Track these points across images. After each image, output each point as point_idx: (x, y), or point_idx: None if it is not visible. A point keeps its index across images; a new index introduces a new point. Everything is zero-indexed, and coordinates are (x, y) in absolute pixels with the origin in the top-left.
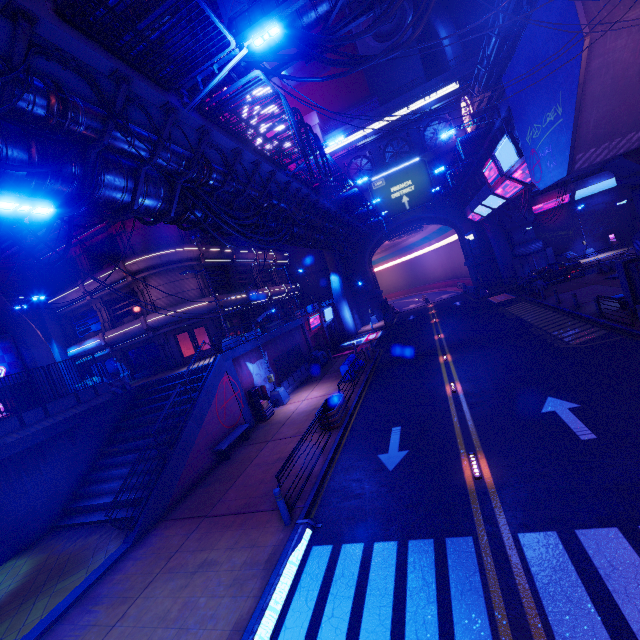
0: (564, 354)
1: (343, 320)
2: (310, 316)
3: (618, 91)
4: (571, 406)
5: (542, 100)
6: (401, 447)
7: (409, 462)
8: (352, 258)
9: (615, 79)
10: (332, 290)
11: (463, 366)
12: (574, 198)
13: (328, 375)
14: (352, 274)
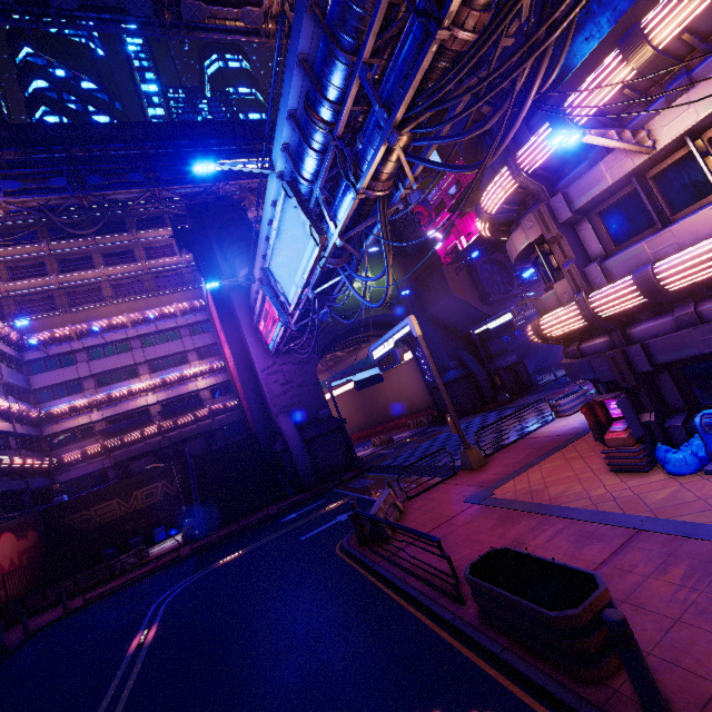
0: None
1: None
2: None
3: None
4: None
5: None
6: None
7: None
8: None
9: None
10: None
11: None
12: None
13: None
14: None
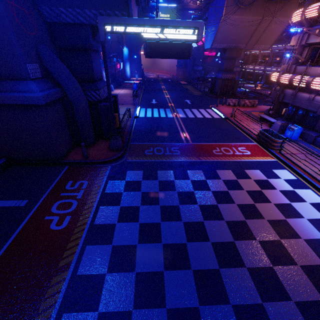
0: (192, 95)
1: (126, 71)
2: (118, 63)
3: (225, 32)
4: (189, 101)
5: (213, 22)
6: (156, 101)
7: (158, 103)
8: (137, 43)
9: (225, 29)
10: (124, 55)
11: (170, 93)
12: (217, 55)
13: (125, 88)
14: (132, 50)
